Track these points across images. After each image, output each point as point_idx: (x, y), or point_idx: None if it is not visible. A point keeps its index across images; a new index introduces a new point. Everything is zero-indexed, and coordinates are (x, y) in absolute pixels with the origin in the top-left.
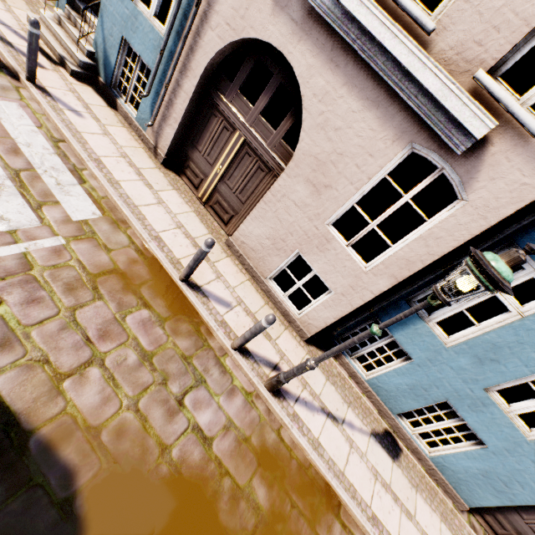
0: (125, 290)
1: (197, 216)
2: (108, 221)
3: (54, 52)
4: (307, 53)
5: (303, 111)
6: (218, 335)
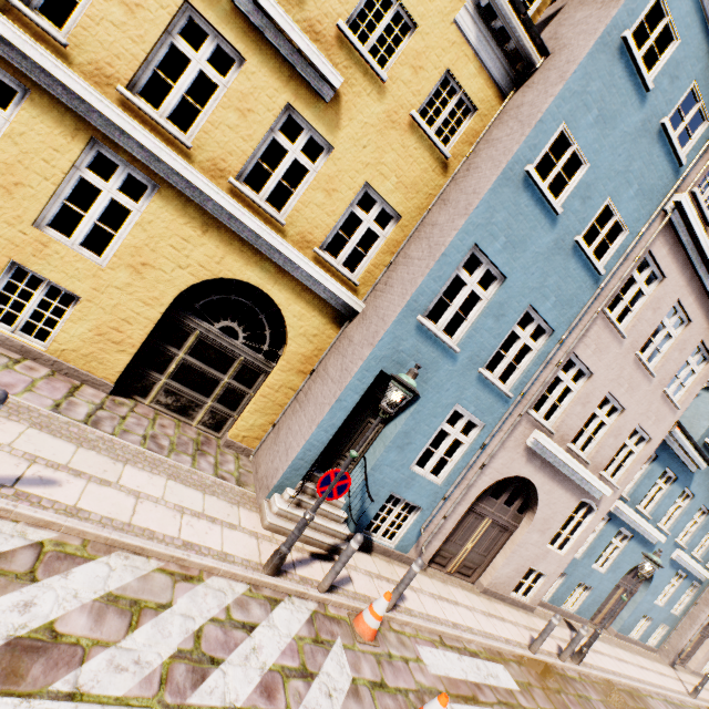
0: (555, 696)
1: (465, 590)
2: (506, 665)
3: (320, 545)
4: (542, 477)
5: (539, 501)
6: (558, 663)
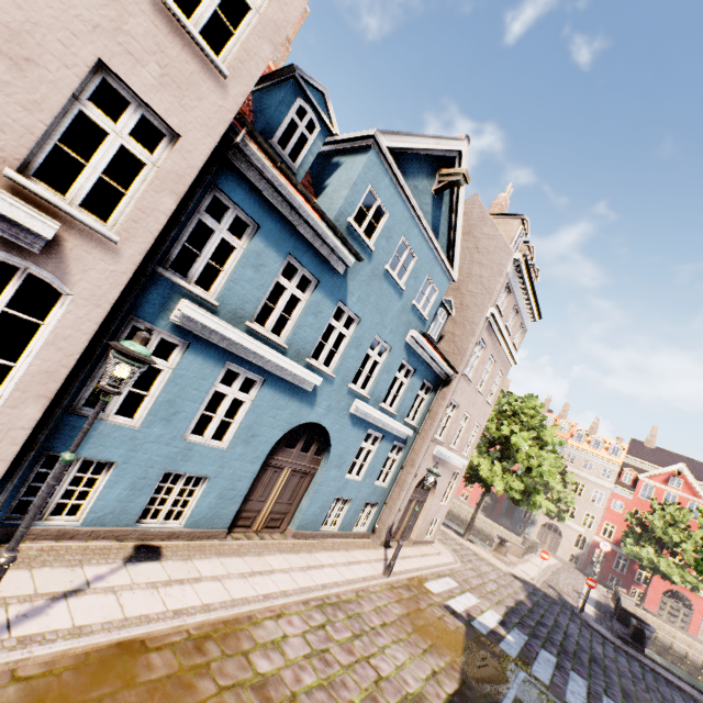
0: None
1: None
2: None
3: None
4: None
5: None
6: None
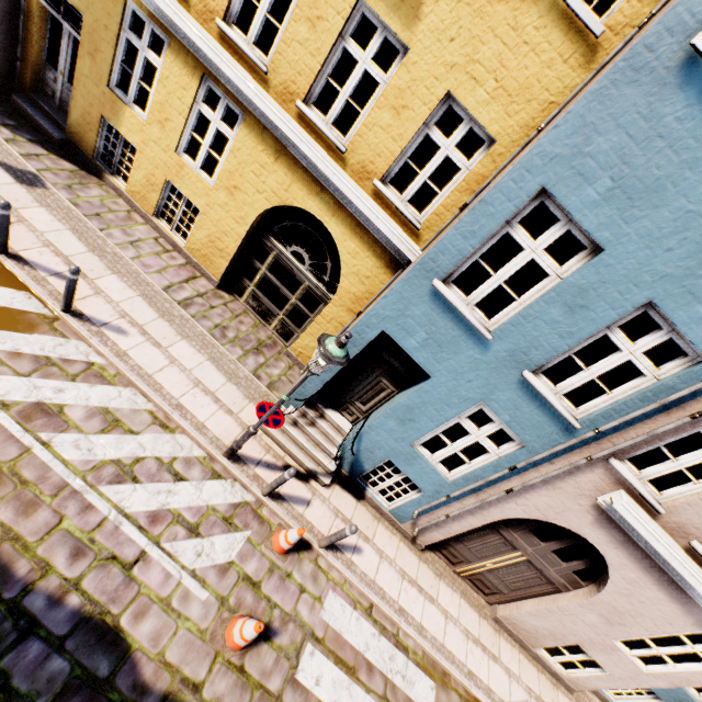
0: None
1: (465, 601)
2: (440, 687)
3: (300, 463)
4: (622, 556)
5: (608, 581)
6: None
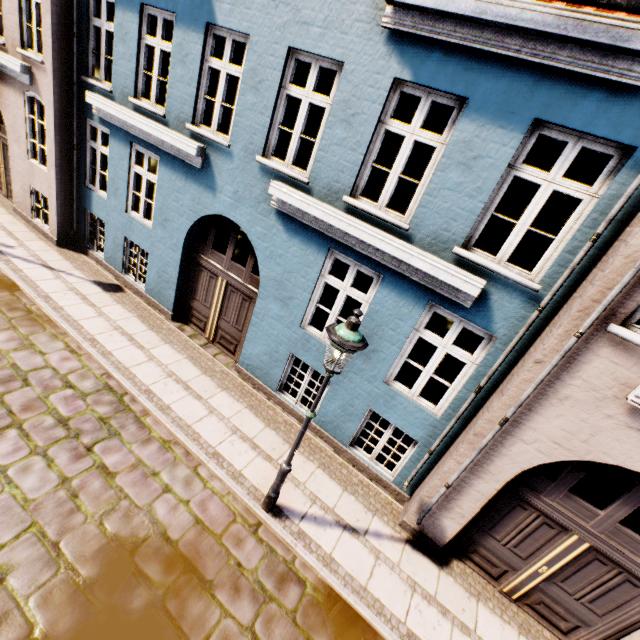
0: None
1: None
2: None
3: None
4: None
5: None
6: None
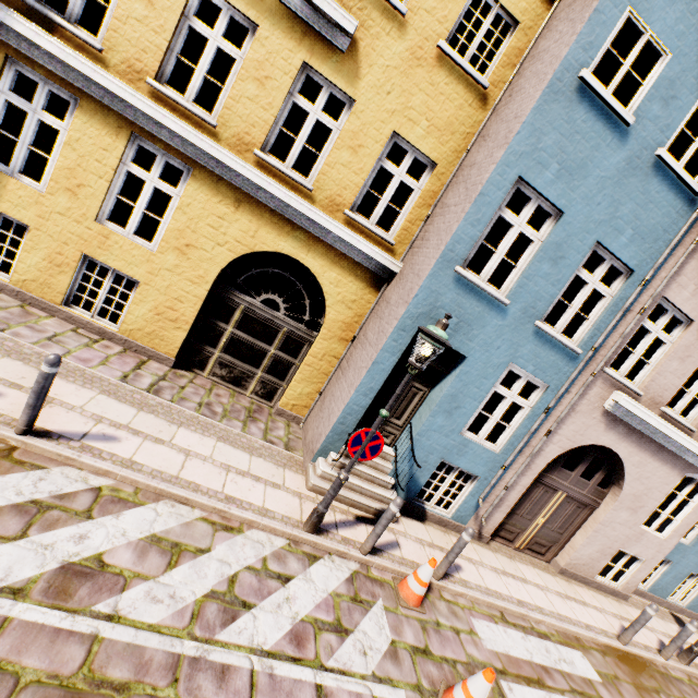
0: (650, 695)
1: (537, 569)
2: (585, 652)
3: (366, 509)
4: (628, 446)
5: (625, 474)
6: (658, 660)
